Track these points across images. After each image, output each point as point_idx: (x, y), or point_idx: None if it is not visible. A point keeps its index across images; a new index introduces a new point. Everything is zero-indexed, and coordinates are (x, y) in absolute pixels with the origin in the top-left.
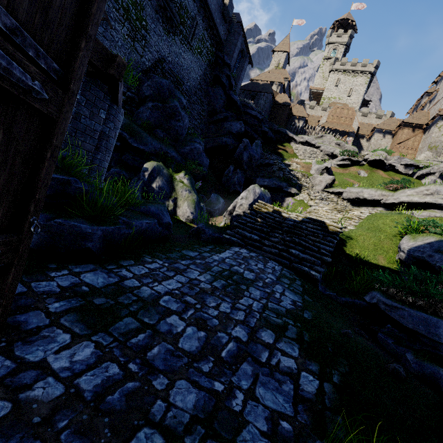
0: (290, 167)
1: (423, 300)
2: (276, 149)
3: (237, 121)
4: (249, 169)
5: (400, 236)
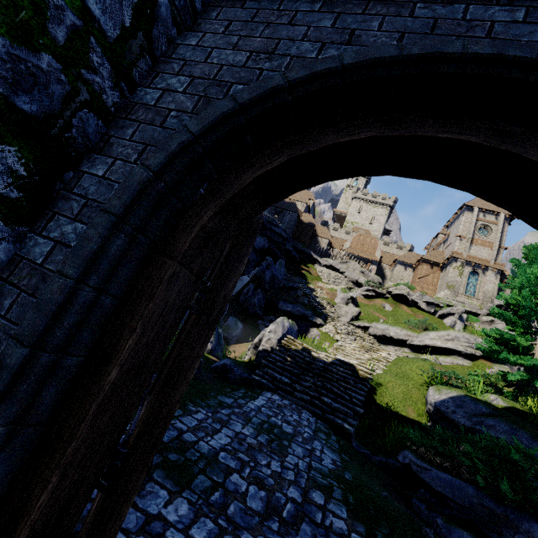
0: (314, 292)
1: (448, 460)
2: (299, 270)
3: (261, 237)
4: (271, 289)
5: (427, 385)
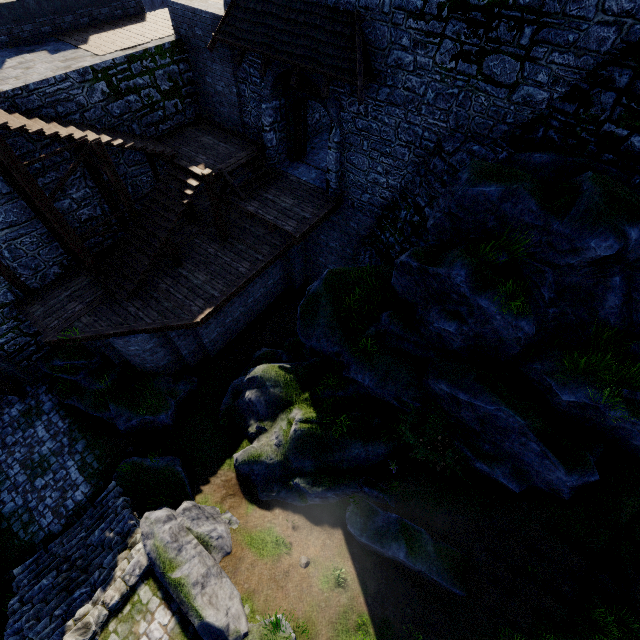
0: None
1: None
2: None
3: None
4: None
5: None
